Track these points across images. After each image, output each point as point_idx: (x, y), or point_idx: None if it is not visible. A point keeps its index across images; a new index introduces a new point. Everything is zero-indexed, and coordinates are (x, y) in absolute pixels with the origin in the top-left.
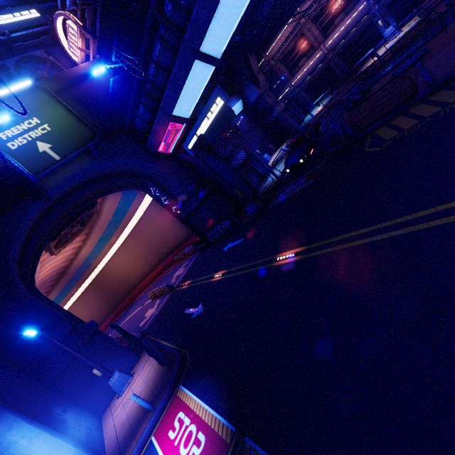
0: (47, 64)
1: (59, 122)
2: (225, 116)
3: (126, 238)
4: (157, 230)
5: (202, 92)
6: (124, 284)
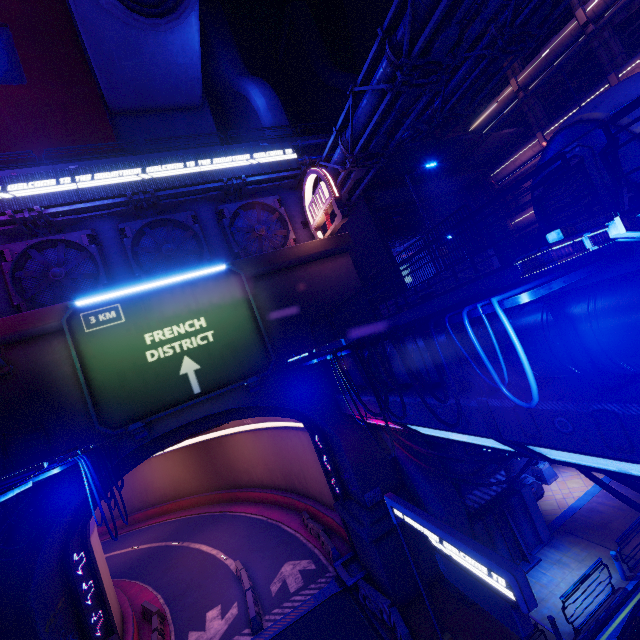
0: (273, 216)
1: (230, 331)
2: (501, 608)
3: (262, 430)
4: (302, 459)
5: (474, 445)
6: (233, 474)
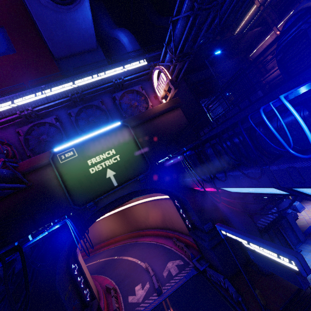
0: (139, 95)
1: (127, 154)
2: (289, 275)
3: (148, 201)
4: (169, 213)
5: (261, 194)
6: (137, 223)
